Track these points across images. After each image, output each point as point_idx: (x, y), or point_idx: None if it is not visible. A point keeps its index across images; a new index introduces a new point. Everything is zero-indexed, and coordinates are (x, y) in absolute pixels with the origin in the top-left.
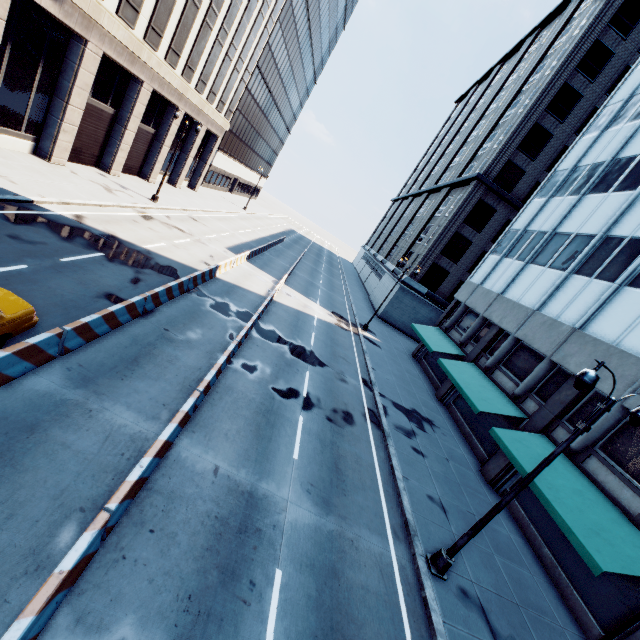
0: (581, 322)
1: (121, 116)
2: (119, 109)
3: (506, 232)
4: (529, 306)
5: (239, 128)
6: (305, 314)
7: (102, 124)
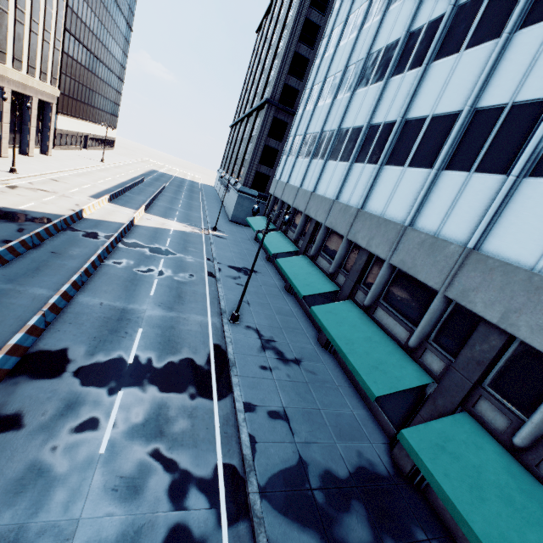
0: (314, 188)
1: None
2: None
3: (288, 139)
4: (298, 186)
5: (70, 89)
6: (163, 229)
7: None
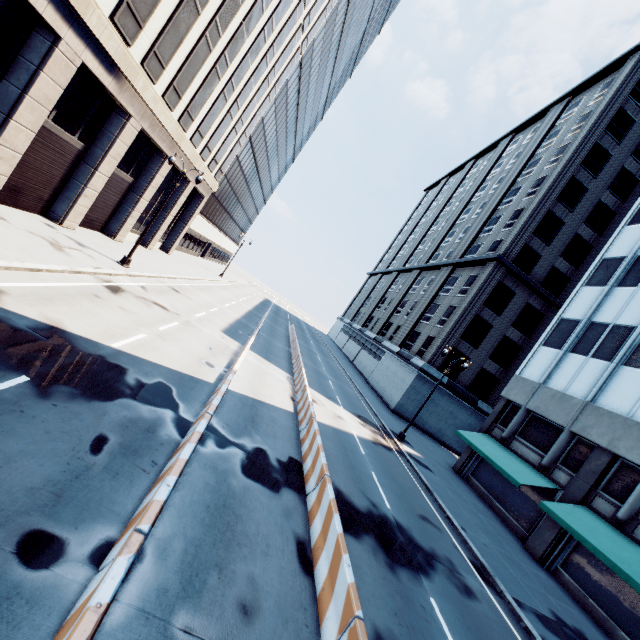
0: None
1: (92, 154)
2: (90, 145)
3: (556, 320)
4: None
5: (222, 192)
6: (344, 433)
7: (62, 159)
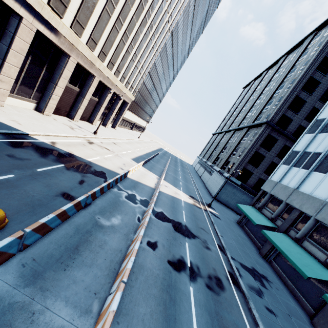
0: None
1: (82, 92)
2: (82, 89)
3: (290, 152)
4: (321, 198)
5: (138, 100)
6: (176, 198)
7: (72, 96)
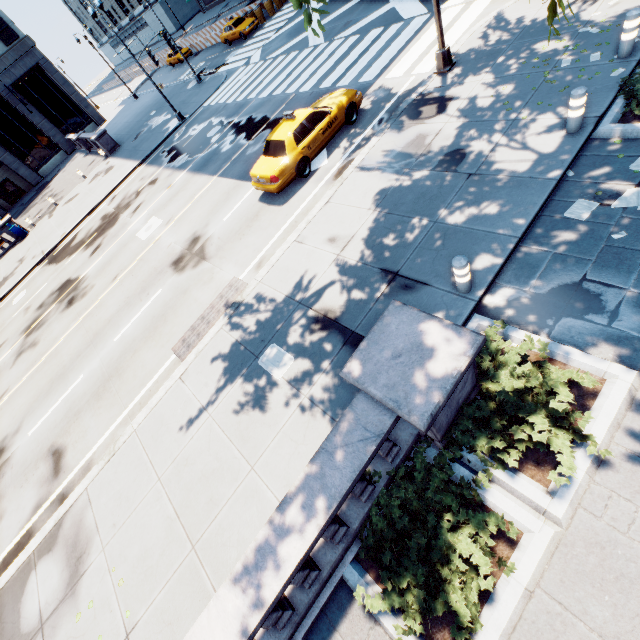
0: None
1: None
2: None
3: None
4: None
5: None
6: None
7: None
